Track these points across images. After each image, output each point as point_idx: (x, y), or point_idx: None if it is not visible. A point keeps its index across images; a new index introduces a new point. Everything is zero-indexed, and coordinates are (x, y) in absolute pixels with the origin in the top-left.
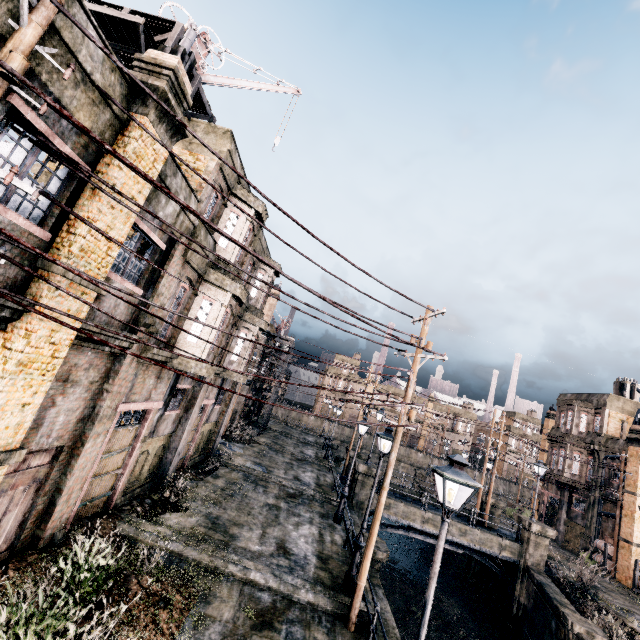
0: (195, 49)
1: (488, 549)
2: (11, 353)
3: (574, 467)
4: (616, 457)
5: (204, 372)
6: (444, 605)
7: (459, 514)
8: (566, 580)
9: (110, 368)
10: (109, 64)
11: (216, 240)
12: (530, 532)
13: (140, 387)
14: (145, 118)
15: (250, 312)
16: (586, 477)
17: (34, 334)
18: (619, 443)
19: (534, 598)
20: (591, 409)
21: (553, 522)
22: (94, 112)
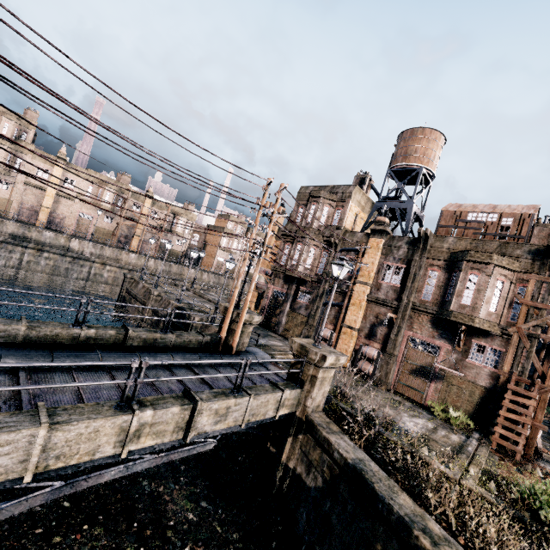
0: None
1: (259, 418)
2: None
3: (308, 261)
4: (353, 249)
5: None
6: (166, 532)
7: (195, 346)
8: (372, 434)
9: None
10: None
11: None
12: (320, 368)
13: None
14: None
15: None
16: (317, 270)
17: None
18: (358, 236)
19: (329, 479)
20: (334, 202)
21: (275, 314)
22: None
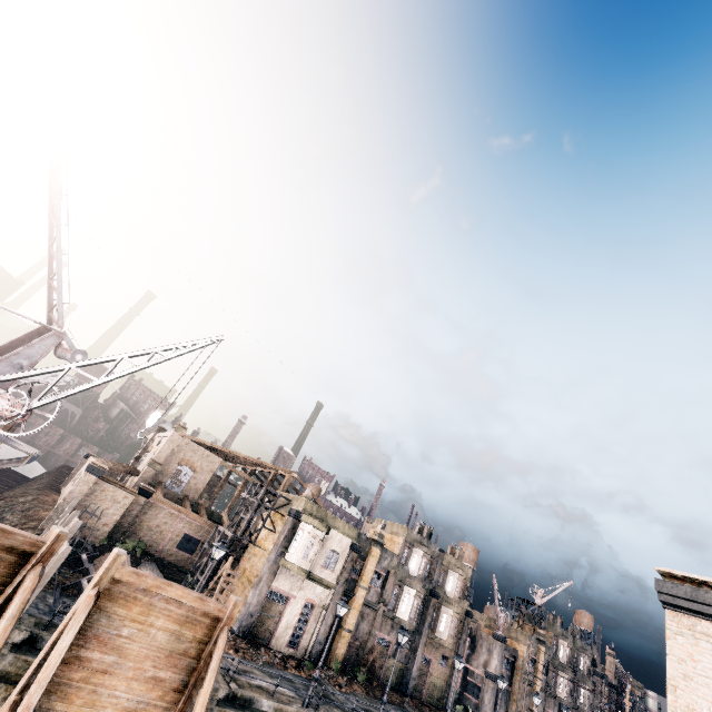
0: (539, 595)
1: None
2: (534, 692)
3: None
4: None
5: (566, 704)
6: None
7: None
8: None
9: (544, 697)
10: (535, 639)
11: (558, 655)
12: None
13: (550, 705)
14: (541, 645)
15: (582, 677)
16: None
17: (536, 689)
18: None
19: None
20: None
21: None
22: (535, 649)
